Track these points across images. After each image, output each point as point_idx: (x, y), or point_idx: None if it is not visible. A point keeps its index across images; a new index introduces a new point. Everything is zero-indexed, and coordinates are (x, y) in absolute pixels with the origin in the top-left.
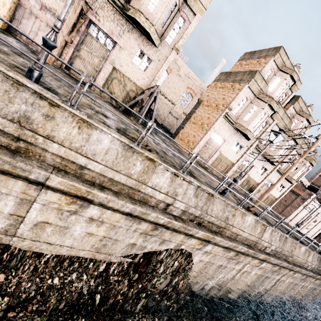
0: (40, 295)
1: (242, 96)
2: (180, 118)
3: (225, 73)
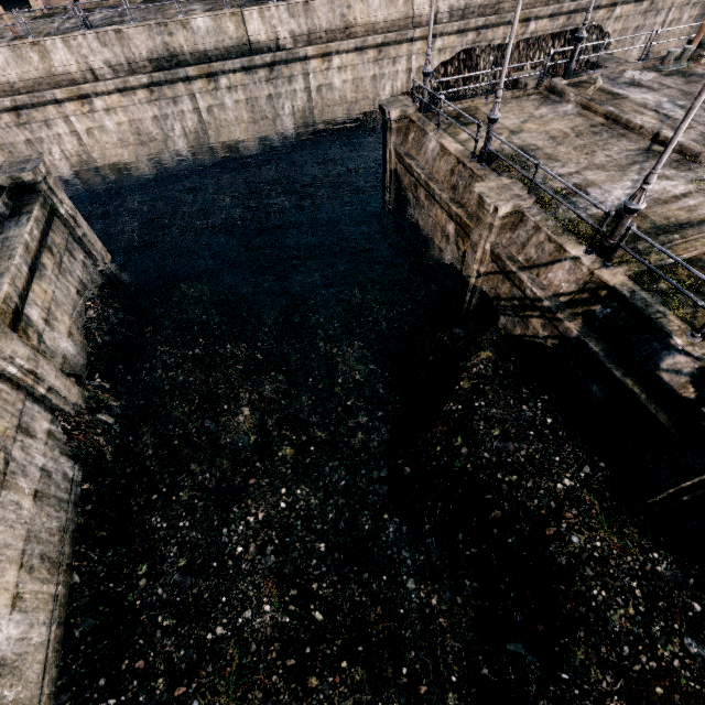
0: None
1: None
2: None
3: None
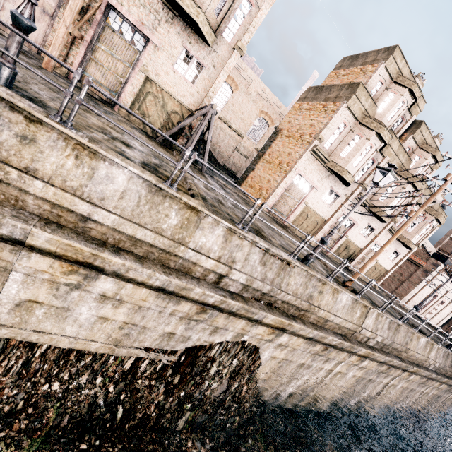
0: (32, 406)
1: (337, 121)
2: (250, 156)
3: (314, 89)
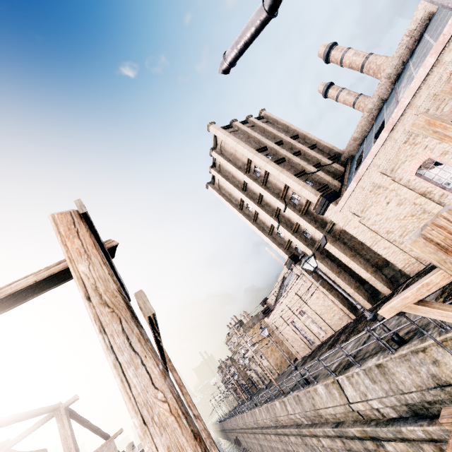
0: None
1: None
2: None
3: None
